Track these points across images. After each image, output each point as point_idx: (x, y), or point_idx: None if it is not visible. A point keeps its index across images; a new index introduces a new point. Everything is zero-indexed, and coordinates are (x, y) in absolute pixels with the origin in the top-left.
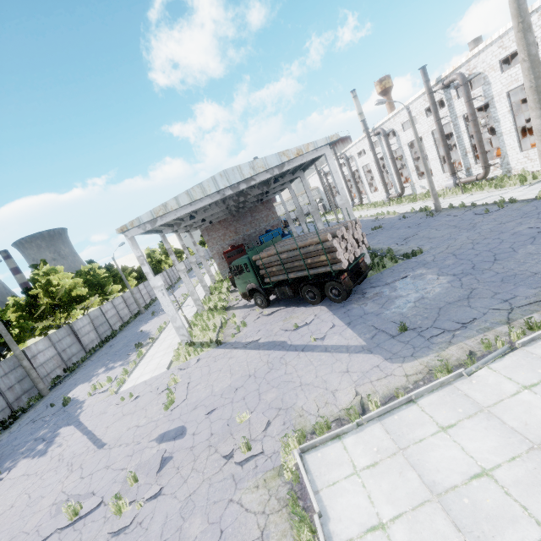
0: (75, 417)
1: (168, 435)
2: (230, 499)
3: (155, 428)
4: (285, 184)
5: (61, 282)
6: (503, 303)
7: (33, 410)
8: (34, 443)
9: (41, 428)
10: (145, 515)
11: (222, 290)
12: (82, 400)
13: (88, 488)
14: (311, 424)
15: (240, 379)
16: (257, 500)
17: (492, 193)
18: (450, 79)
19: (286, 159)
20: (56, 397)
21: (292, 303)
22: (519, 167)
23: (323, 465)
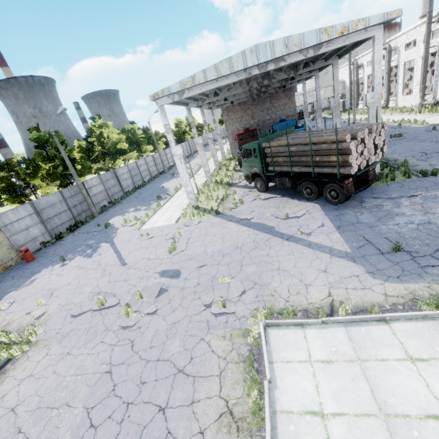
0: (111, 238)
1: (168, 273)
2: (202, 337)
3: (159, 265)
4: (313, 72)
5: (110, 136)
6: None
7: (88, 224)
8: (85, 247)
9: (91, 238)
10: (143, 323)
11: (229, 168)
12: (117, 227)
13: (112, 290)
14: (279, 306)
15: (229, 247)
16: (222, 347)
17: None
18: None
19: (326, 38)
20: (101, 220)
21: (288, 194)
22: None
23: (282, 343)
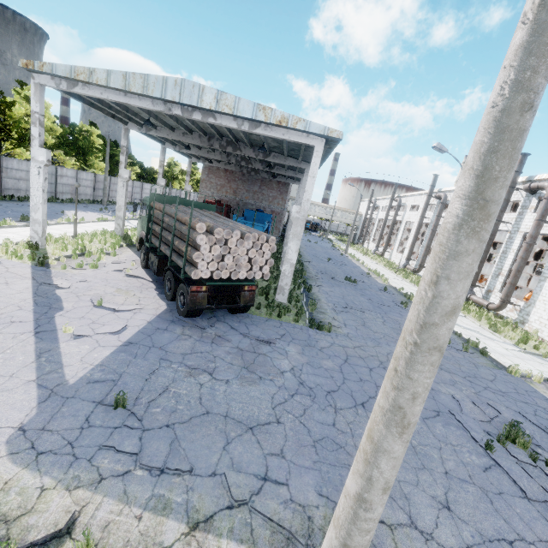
0: None
1: None
2: None
3: None
4: (300, 174)
5: None
6: (257, 479)
7: None
8: None
9: None
10: None
11: None
12: None
13: None
14: None
15: None
16: None
17: (481, 330)
18: (539, 184)
19: (263, 118)
20: None
21: (161, 282)
22: (535, 326)
23: None
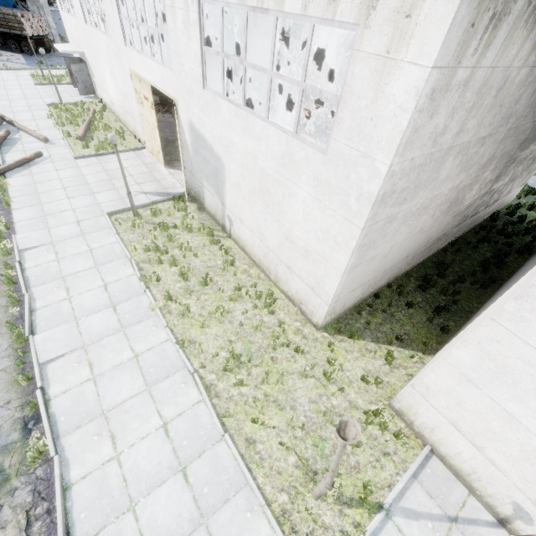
0: None
1: None
2: None
3: None
4: None
5: None
6: None
7: None
8: None
9: None
10: None
11: None
12: None
13: None
14: None
15: None
16: None
17: None
18: None
19: None
20: None
21: (5, 50)
22: None
23: None
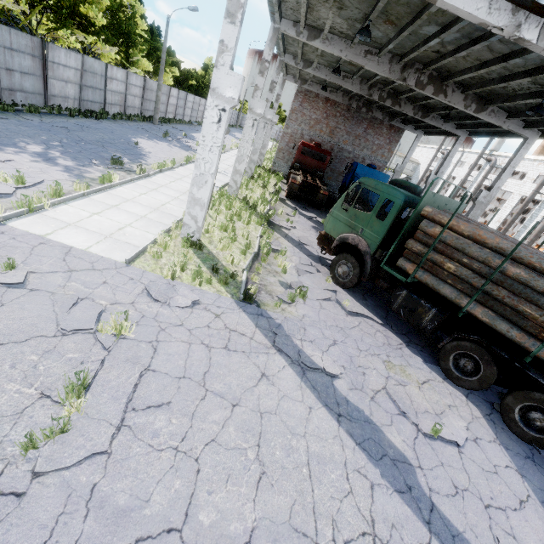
0: None
1: None
2: None
3: None
4: (461, 130)
5: None
6: None
7: None
8: None
9: None
10: None
11: (269, 186)
12: None
13: None
14: None
15: (287, 539)
16: None
17: None
18: None
19: None
20: None
21: (397, 328)
22: None
23: None
